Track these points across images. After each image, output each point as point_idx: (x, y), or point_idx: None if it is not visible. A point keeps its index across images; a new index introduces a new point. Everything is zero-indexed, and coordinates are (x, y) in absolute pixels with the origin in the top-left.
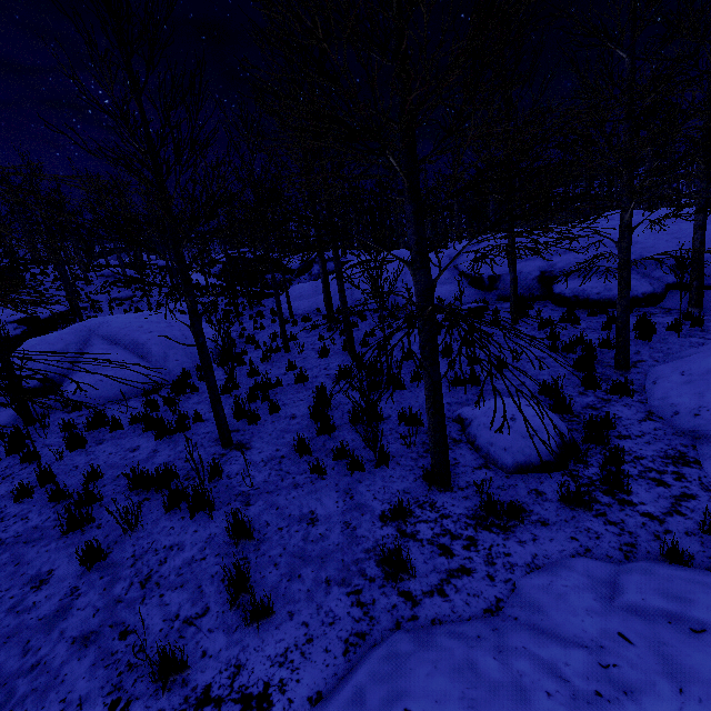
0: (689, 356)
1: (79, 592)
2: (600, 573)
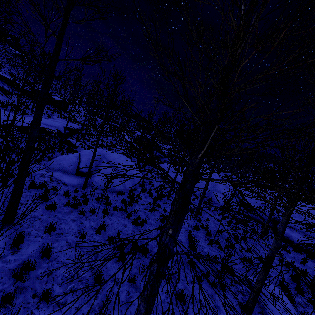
0: None
1: (130, 295)
2: None
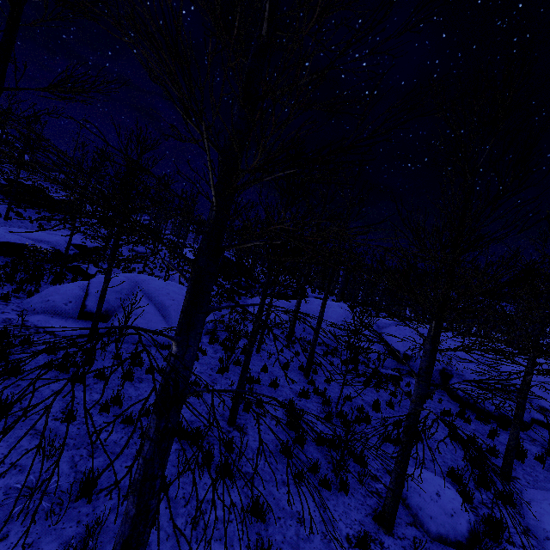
0: None
1: None
2: None
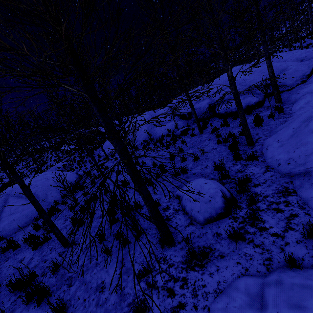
0: (280, 130)
1: None
2: (254, 289)
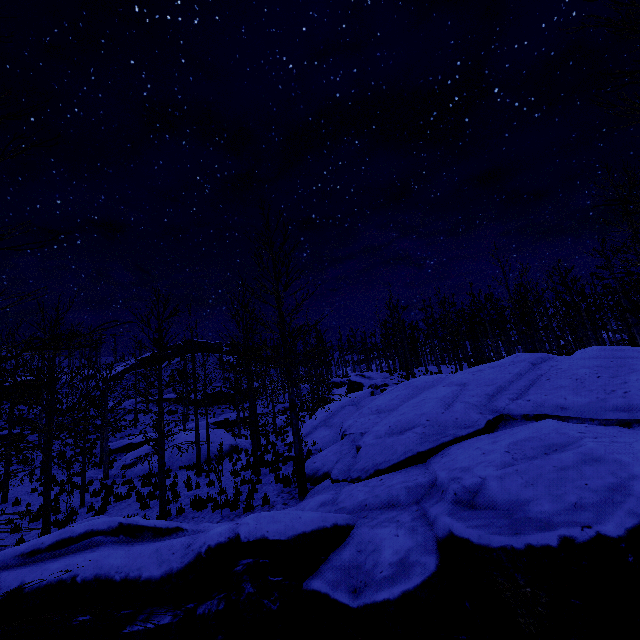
0: None
1: None
2: None
